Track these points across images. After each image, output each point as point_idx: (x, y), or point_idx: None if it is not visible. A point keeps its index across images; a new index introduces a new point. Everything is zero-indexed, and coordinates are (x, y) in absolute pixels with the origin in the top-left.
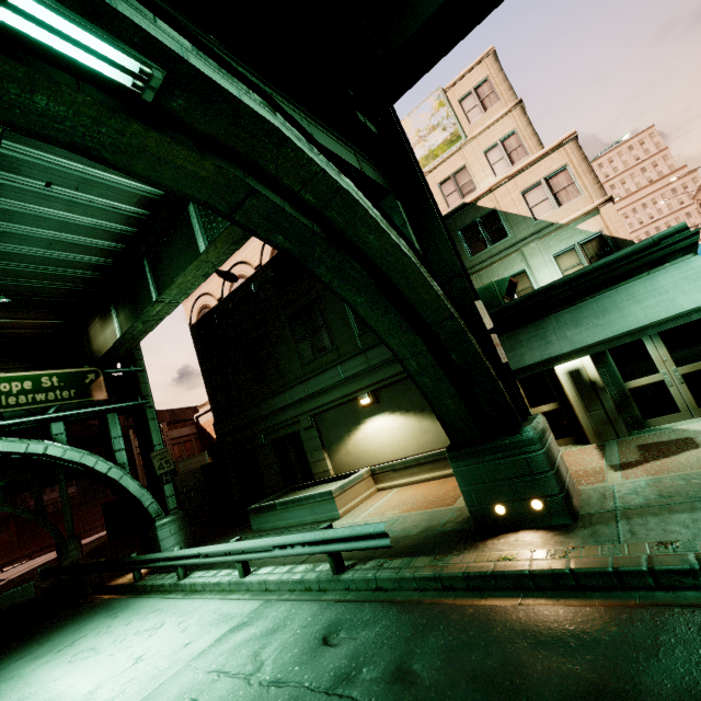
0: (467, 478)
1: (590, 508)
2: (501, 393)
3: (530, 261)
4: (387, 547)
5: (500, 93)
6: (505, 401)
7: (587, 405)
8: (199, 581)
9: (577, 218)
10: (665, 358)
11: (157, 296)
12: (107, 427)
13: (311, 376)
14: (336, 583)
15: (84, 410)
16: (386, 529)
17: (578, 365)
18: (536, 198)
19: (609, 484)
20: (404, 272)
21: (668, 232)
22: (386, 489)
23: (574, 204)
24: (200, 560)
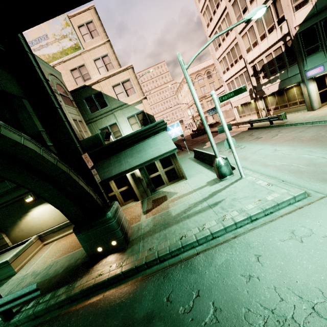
0: (84, 240)
1: (134, 236)
2: (95, 201)
3: (118, 119)
4: (39, 295)
5: (99, 32)
6: (98, 204)
7: (138, 186)
8: None
9: (135, 103)
10: (160, 166)
11: None
12: None
13: None
14: (7, 326)
15: None
16: (45, 274)
17: (134, 171)
18: (118, 91)
19: (141, 222)
20: (28, 154)
21: (159, 122)
22: (49, 243)
23: (133, 97)
24: None
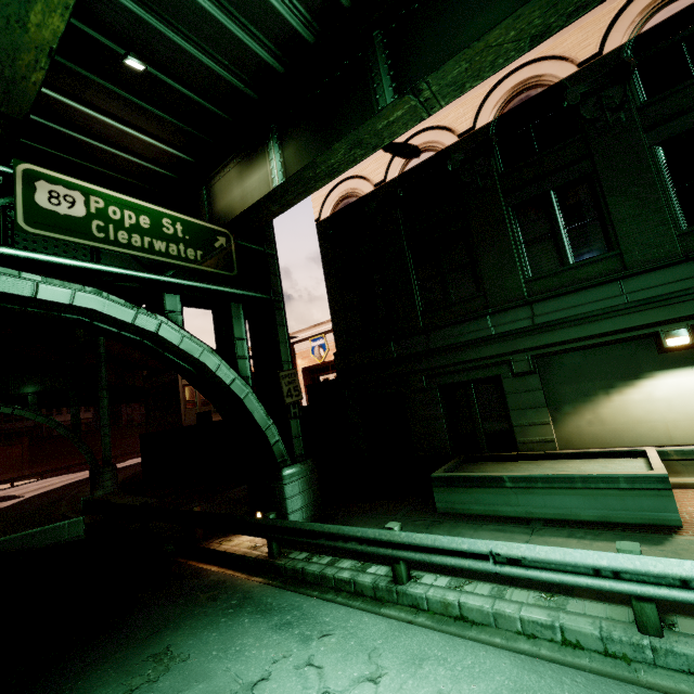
0: None
1: None
2: None
3: None
4: None
5: None
6: None
7: None
8: (473, 602)
9: None
10: None
11: (389, 98)
12: (230, 321)
13: (550, 296)
14: None
15: (209, 285)
16: None
17: None
18: None
19: None
20: None
21: None
22: (687, 486)
23: None
24: (494, 566)
